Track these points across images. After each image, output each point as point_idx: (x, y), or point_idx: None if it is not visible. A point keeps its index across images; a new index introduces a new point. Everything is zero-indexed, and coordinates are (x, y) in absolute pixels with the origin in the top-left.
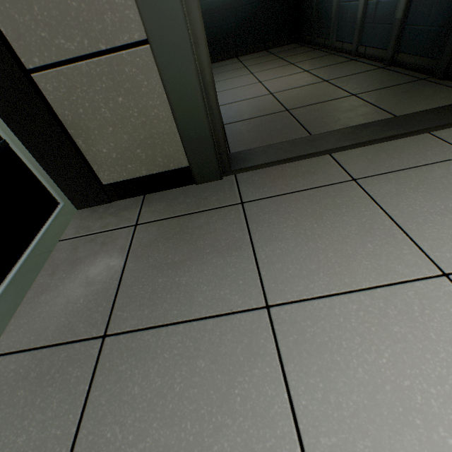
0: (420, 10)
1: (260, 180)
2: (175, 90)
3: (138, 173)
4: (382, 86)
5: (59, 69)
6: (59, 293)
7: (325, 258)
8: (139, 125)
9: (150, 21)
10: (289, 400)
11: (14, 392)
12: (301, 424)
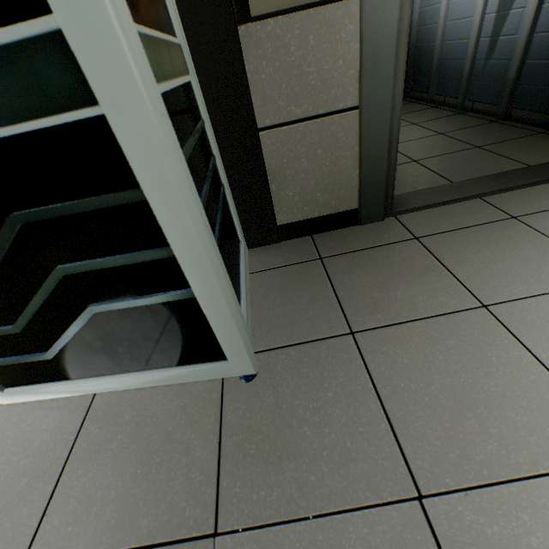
0: (533, 73)
1: (423, 220)
2: (368, 144)
3: (310, 215)
4: (503, 139)
5: (282, 128)
6: (284, 309)
7: (516, 273)
8: (326, 172)
9: (366, 94)
10: (533, 356)
11: (298, 370)
12: (548, 366)
